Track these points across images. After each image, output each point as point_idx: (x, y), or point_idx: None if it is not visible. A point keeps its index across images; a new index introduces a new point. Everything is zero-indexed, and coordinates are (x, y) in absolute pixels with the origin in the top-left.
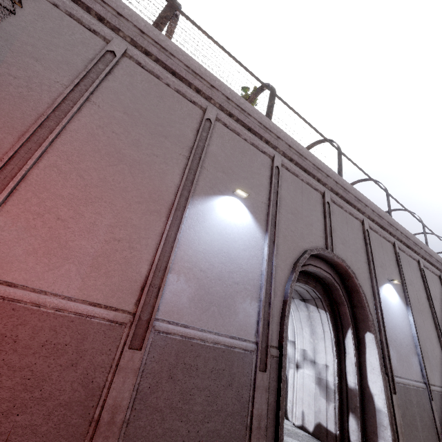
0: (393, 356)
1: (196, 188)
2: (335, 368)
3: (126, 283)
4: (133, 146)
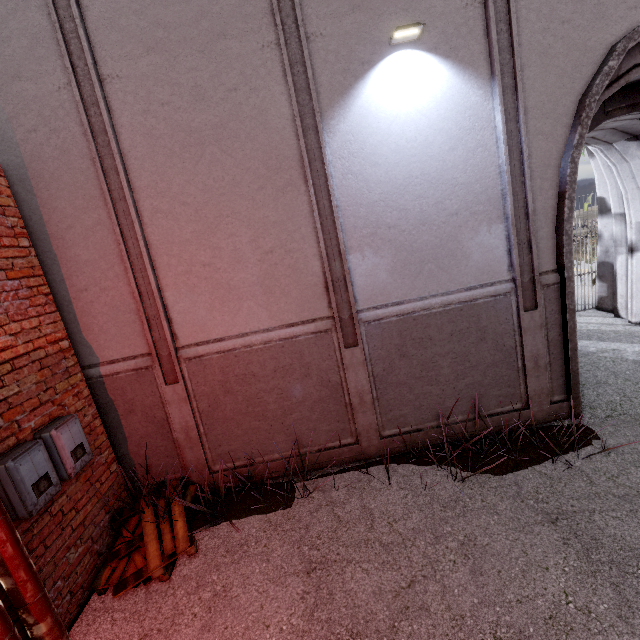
0: None
1: (321, 95)
2: None
3: (307, 292)
4: (198, 104)
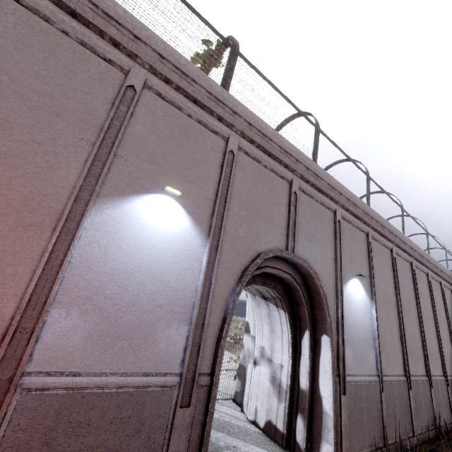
0: (349, 354)
1: (106, 186)
2: (290, 369)
3: None
4: None
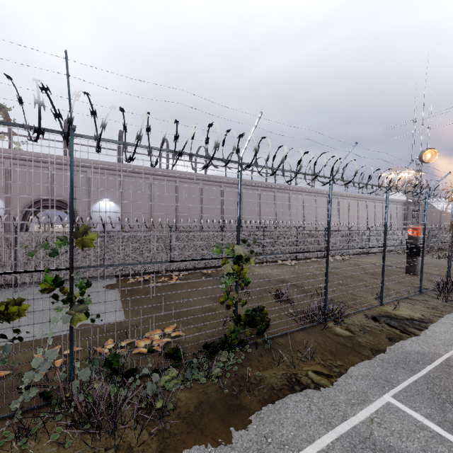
0: (96, 228)
1: None
2: None
3: None
4: None
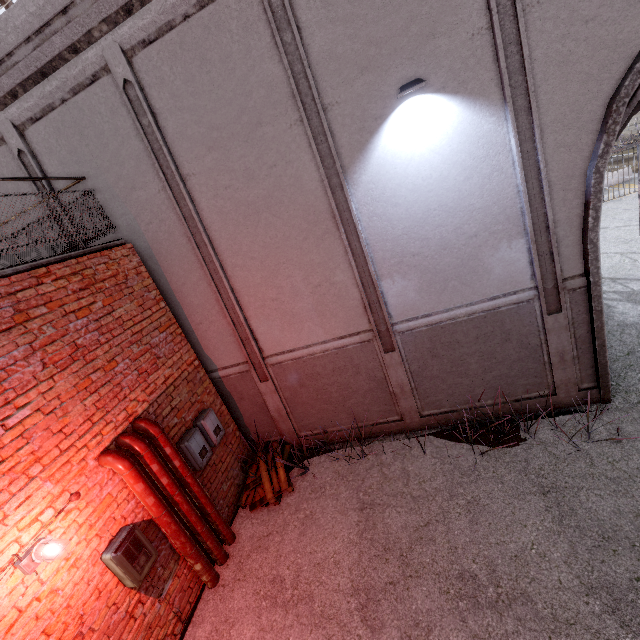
0: None
1: (342, 155)
2: None
3: (350, 313)
4: (250, 183)
